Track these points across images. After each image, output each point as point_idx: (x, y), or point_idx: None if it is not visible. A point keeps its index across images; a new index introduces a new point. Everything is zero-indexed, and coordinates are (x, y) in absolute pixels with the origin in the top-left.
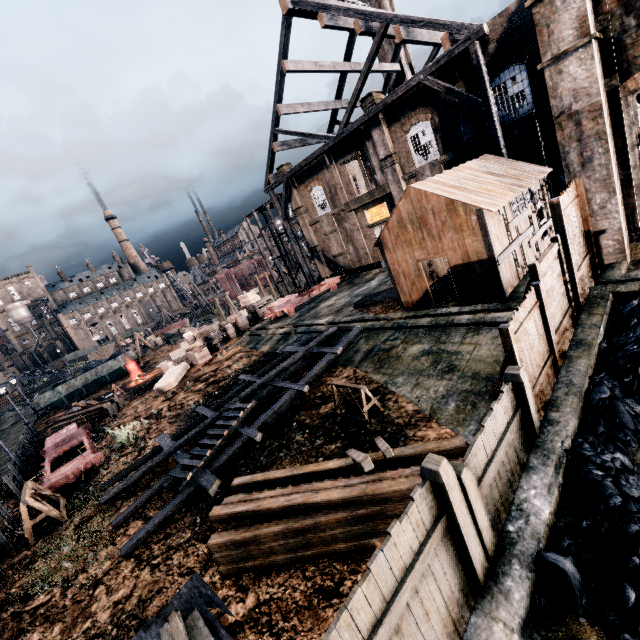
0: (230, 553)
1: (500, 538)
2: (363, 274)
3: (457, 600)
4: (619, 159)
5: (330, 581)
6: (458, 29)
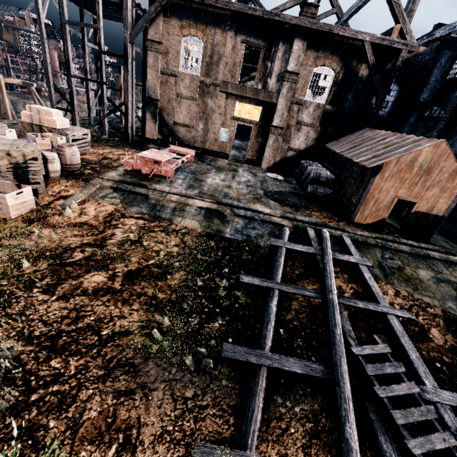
0: None
1: None
2: (209, 157)
3: None
4: None
5: None
6: (407, 31)
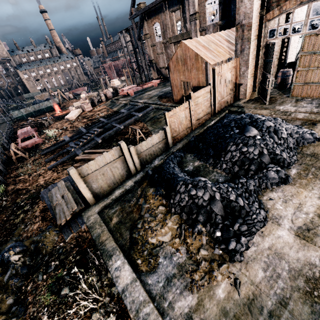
0: None
1: (143, 167)
2: None
3: (125, 177)
4: (257, 52)
5: None
6: None
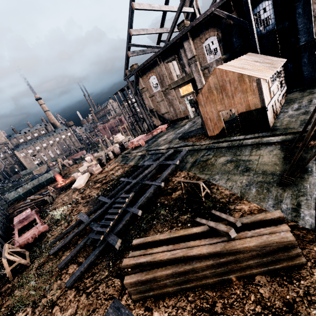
0: (138, 288)
1: None
2: (179, 122)
3: None
4: None
5: (206, 303)
6: None
